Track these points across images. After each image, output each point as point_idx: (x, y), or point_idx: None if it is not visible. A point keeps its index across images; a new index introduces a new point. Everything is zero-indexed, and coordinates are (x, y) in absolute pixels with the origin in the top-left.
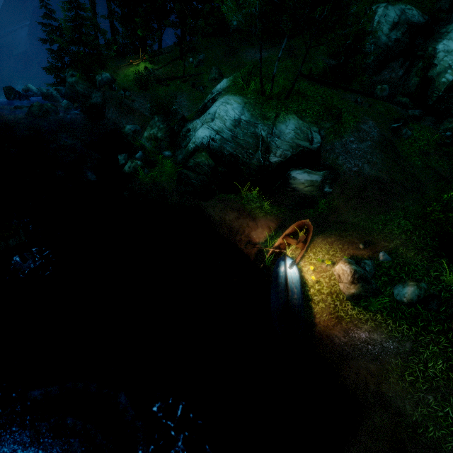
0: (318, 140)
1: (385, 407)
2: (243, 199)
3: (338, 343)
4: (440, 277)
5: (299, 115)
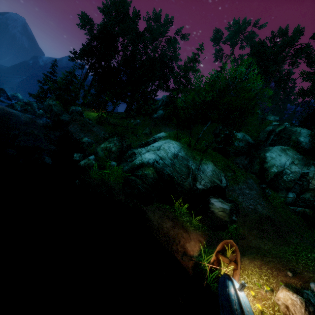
0: (224, 182)
1: None
2: (176, 212)
3: None
4: None
5: (214, 163)
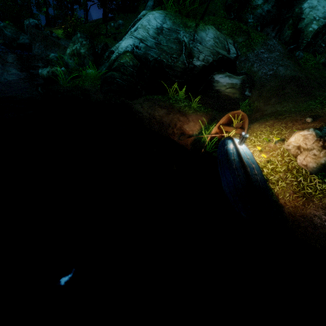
0: (233, 51)
1: None
2: (171, 99)
3: (320, 224)
4: None
5: (216, 27)
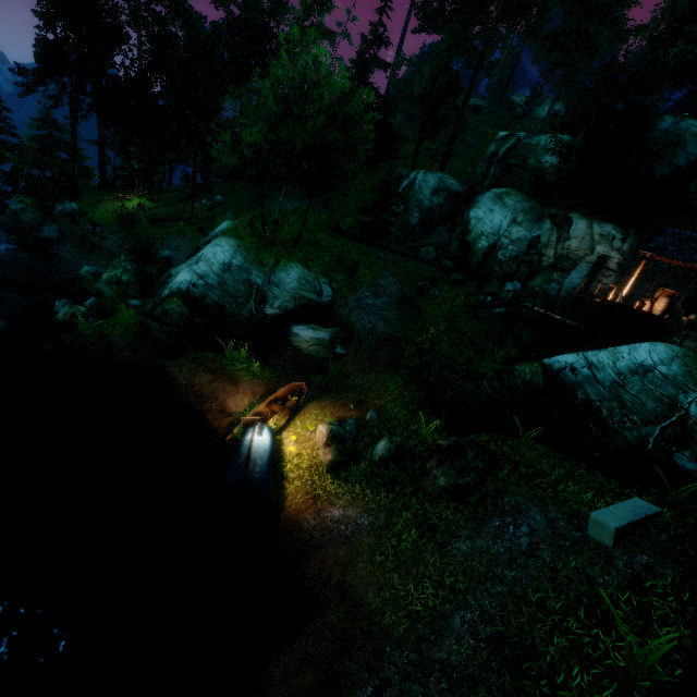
0: (329, 293)
1: (344, 600)
2: (226, 359)
3: (307, 528)
4: (419, 431)
5: (304, 264)
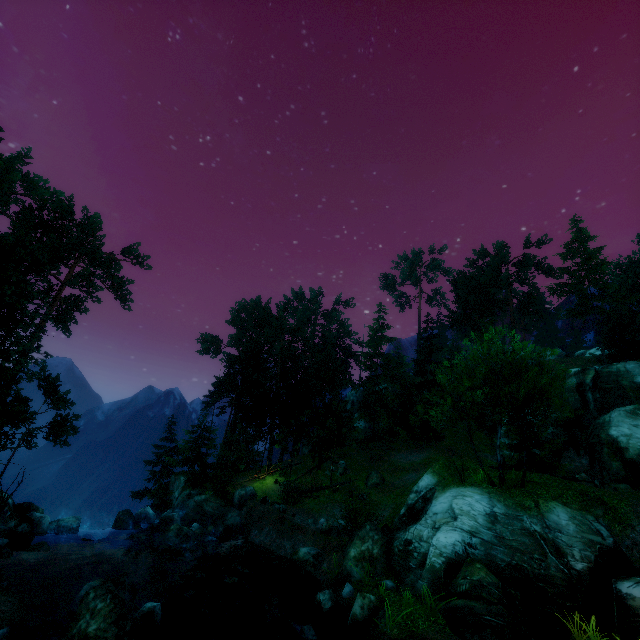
0: (605, 532)
1: None
2: None
3: None
4: None
5: (560, 501)
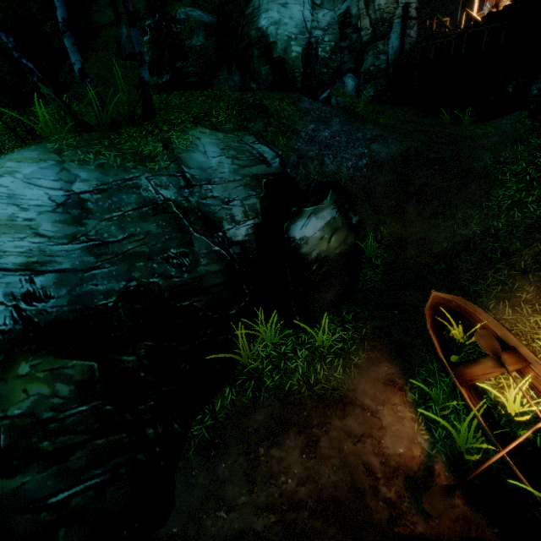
0: (270, 155)
1: None
2: (263, 375)
3: None
4: None
5: (207, 124)
